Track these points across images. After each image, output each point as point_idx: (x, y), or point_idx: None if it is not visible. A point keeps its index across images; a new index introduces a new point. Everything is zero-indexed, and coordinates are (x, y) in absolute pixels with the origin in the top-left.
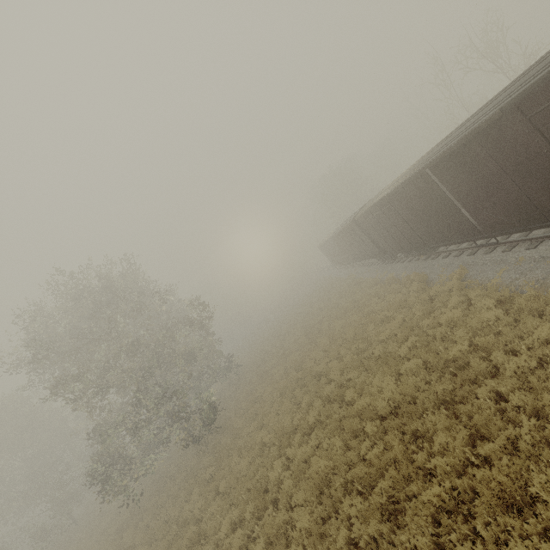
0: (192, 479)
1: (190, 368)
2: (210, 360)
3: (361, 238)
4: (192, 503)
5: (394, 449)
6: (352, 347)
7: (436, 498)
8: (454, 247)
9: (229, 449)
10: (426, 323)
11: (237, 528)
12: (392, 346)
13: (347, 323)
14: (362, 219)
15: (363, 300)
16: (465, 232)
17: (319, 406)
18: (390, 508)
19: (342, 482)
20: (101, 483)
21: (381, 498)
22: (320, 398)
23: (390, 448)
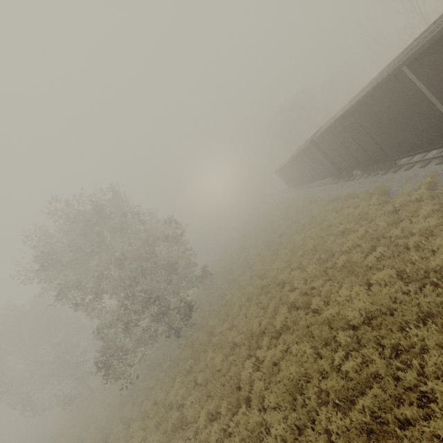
0: (176, 368)
1: (170, 277)
2: (186, 270)
3: (318, 159)
4: (176, 389)
5: (373, 363)
6: (314, 258)
7: (442, 432)
8: (417, 158)
9: (205, 345)
10: (395, 233)
11: (214, 418)
12: (356, 257)
13: (307, 236)
14: (320, 139)
15: (321, 215)
16: (441, 137)
17: (285, 312)
18: (375, 427)
19: (315, 391)
20: (104, 369)
21: (364, 416)
22: (284, 304)
23: (368, 360)
